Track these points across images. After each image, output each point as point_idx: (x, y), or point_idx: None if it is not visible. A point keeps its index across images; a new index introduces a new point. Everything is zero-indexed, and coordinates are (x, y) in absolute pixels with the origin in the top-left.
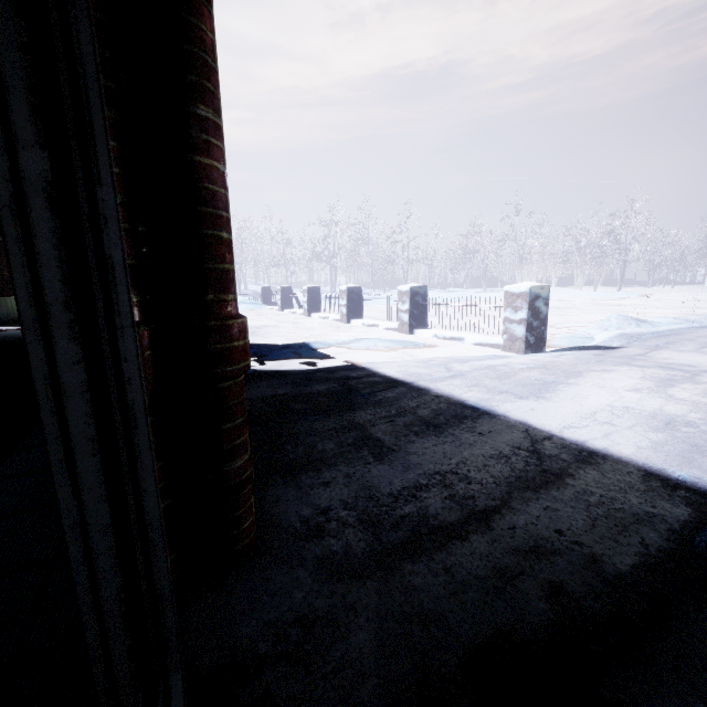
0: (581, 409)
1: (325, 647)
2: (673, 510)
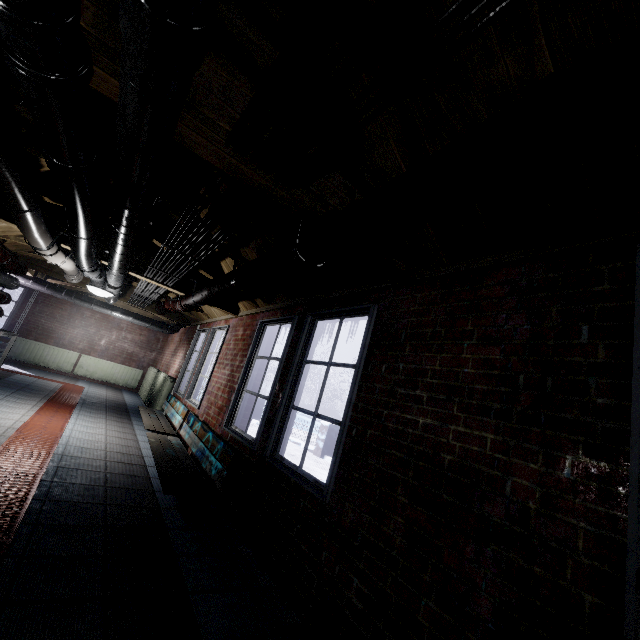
0: None
1: None
2: None
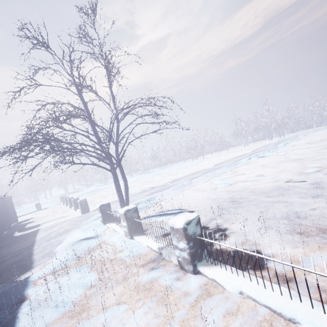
0: (47, 232)
1: None
2: (27, 245)
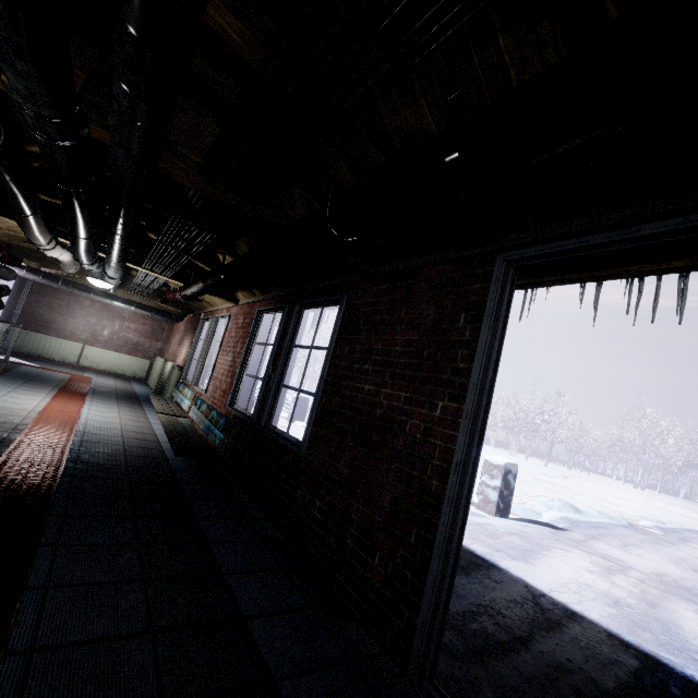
0: (558, 578)
1: (473, 694)
2: (629, 660)
